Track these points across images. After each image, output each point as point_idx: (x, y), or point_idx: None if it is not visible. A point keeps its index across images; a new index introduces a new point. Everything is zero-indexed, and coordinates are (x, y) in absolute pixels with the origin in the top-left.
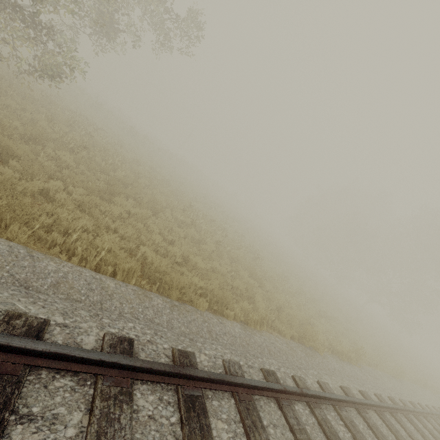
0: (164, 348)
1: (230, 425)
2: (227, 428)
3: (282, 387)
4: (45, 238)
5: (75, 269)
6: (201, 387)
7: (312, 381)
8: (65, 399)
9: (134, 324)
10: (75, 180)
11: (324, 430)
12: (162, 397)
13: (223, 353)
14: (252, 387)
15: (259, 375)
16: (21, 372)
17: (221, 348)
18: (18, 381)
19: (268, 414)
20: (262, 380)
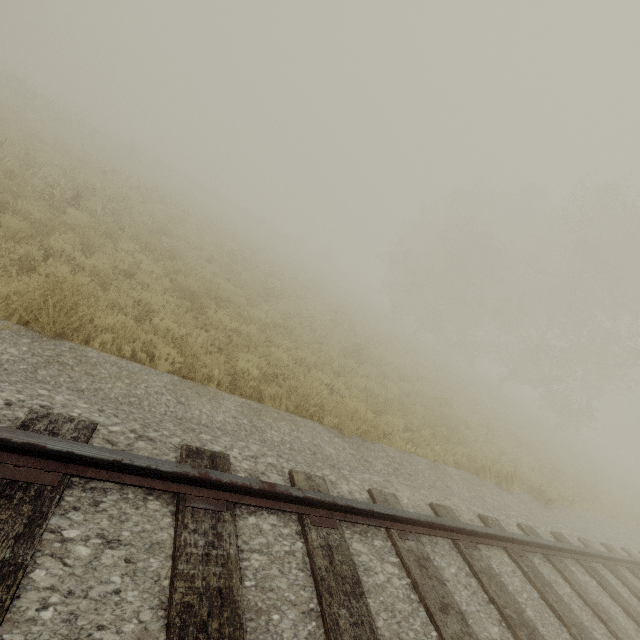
0: None
1: None
2: None
3: None
4: None
5: None
6: None
7: None
8: None
9: None
10: None
11: None
12: None
13: None
14: None
15: None
16: None
17: None
18: None
19: None
20: None
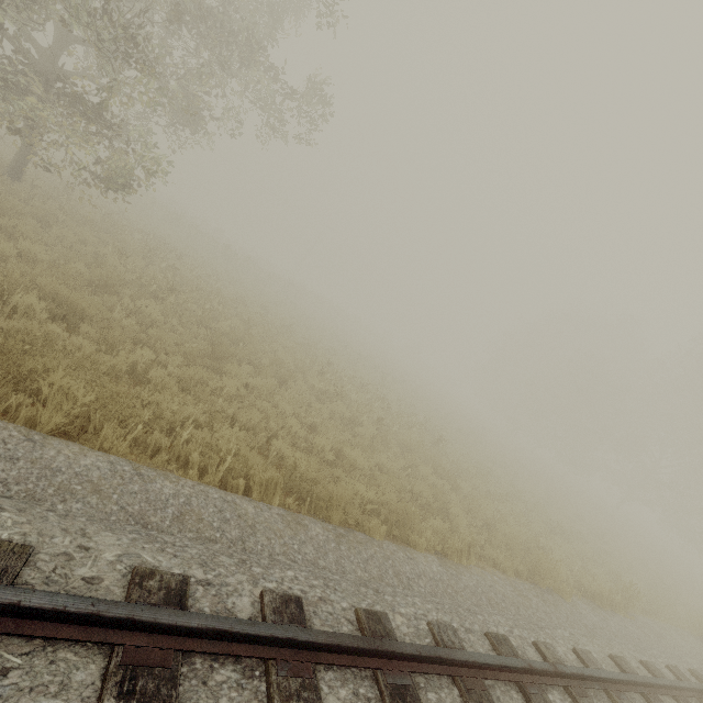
0: (343, 608)
1: None
2: None
3: (526, 663)
4: (144, 441)
5: (199, 490)
6: (409, 670)
7: (565, 650)
8: (234, 701)
9: (294, 571)
10: (168, 343)
11: None
12: (358, 691)
13: (426, 609)
14: (481, 666)
15: (485, 645)
16: (173, 663)
17: (420, 601)
18: (172, 676)
19: None
20: (491, 652)
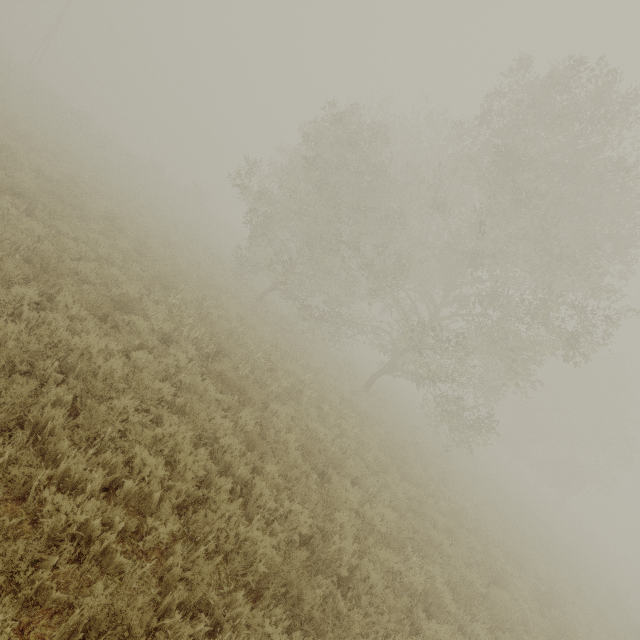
0: None
1: None
2: None
3: None
4: None
5: None
6: None
7: None
8: None
9: None
10: None
11: None
12: None
13: None
14: None
15: None
16: None
17: None
18: None
19: None
20: None
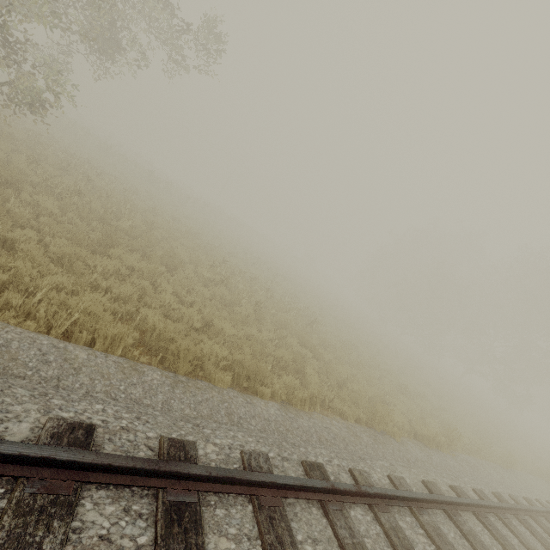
0: (148, 437)
1: (240, 543)
2: (235, 548)
3: (329, 484)
4: None
5: (27, 336)
6: (198, 490)
7: (380, 476)
8: None
9: (105, 405)
10: (57, 230)
11: (393, 543)
12: (129, 507)
13: (245, 441)
14: (282, 486)
15: (298, 470)
16: None
17: (242, 435)
18: None
19: (306, 525)
20: (302, 477)
